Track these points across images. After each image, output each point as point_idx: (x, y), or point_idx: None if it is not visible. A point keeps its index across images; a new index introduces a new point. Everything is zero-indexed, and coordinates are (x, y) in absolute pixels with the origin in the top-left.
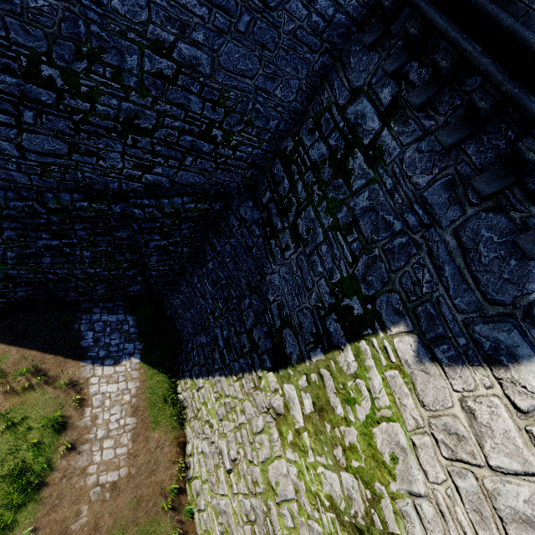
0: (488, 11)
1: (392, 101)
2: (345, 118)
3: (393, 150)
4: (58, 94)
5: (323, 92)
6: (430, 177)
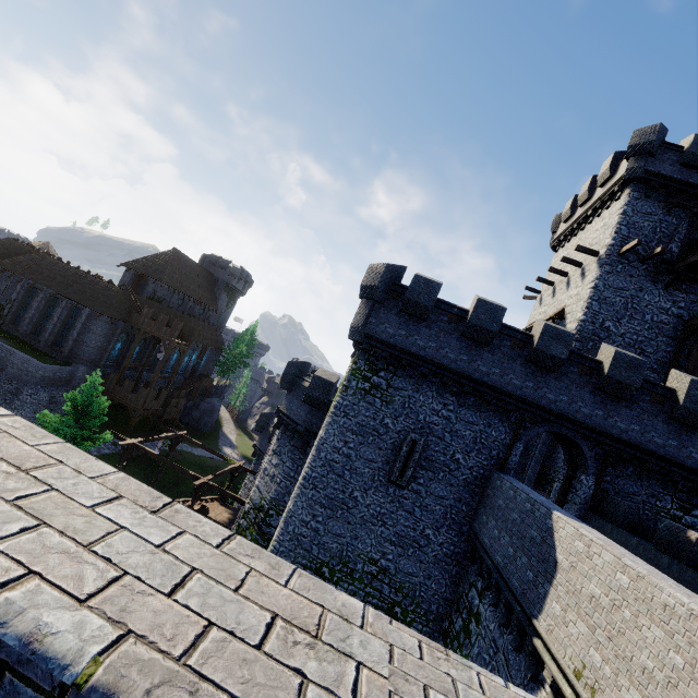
0: (487, 550)
1: (481, 587)
2: (468, 599)
3: (483, 613)
4: (324, 579)
5: (460, 586)
6: (494, 624)
